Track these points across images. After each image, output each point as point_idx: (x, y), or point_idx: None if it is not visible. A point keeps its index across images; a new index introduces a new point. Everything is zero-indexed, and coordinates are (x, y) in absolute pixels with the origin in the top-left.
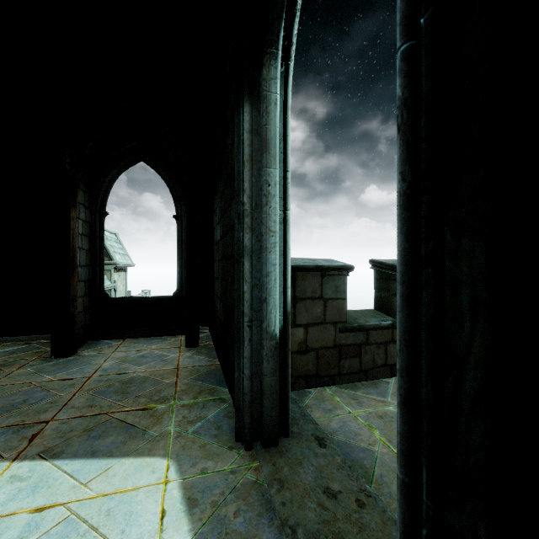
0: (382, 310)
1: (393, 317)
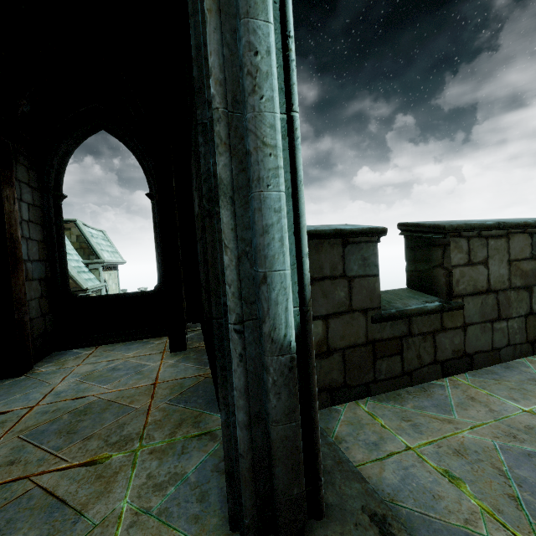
0: (421, 288)
1: (439, 297)
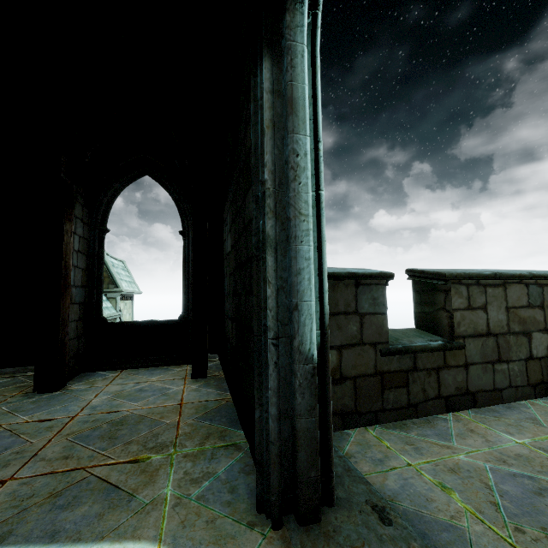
0: (427, 328)
1: (442, 337)
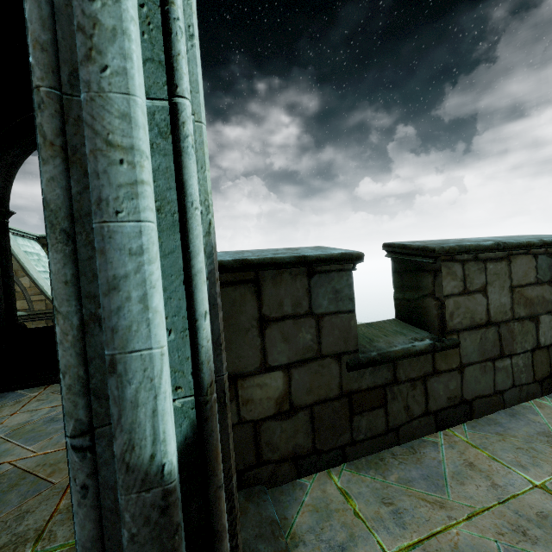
0: (410, 320)
1: (431, 332)
